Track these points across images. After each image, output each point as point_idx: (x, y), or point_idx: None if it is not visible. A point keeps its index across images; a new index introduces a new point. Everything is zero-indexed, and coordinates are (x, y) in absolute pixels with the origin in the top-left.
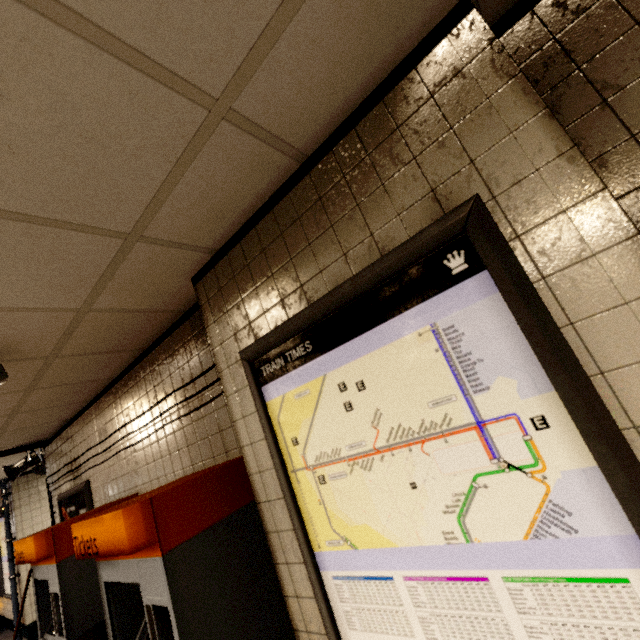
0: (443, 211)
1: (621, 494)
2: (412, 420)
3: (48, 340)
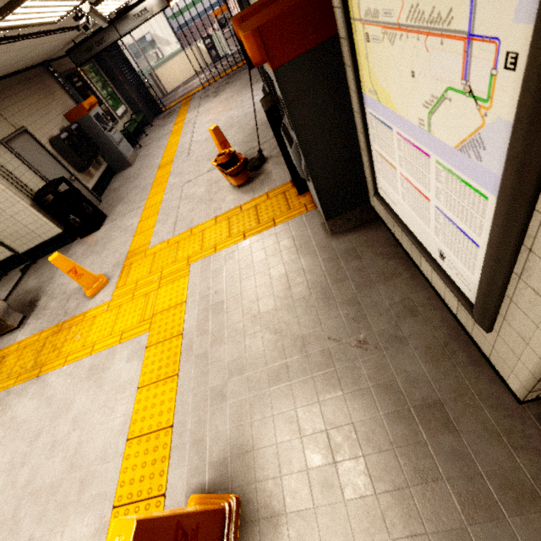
0: None
1: (510, 157)
2: (426, 3)
3: None
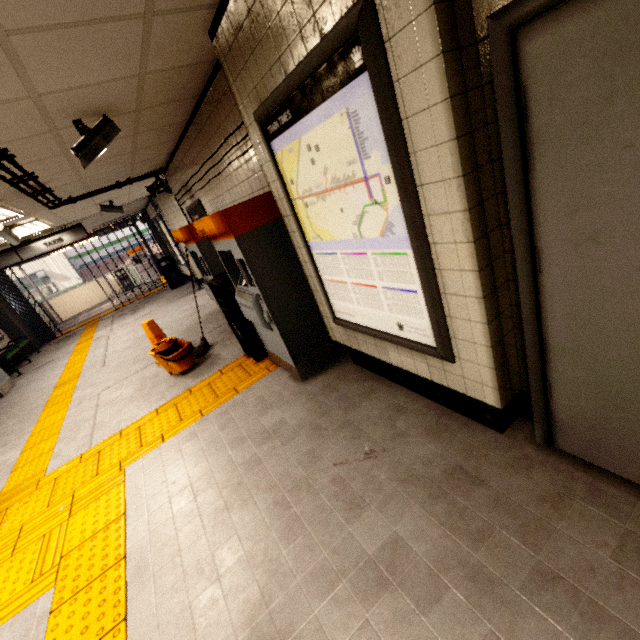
0: (353, 0)
1: (406, 218)
2: (340, 174)
3: (130, 99)
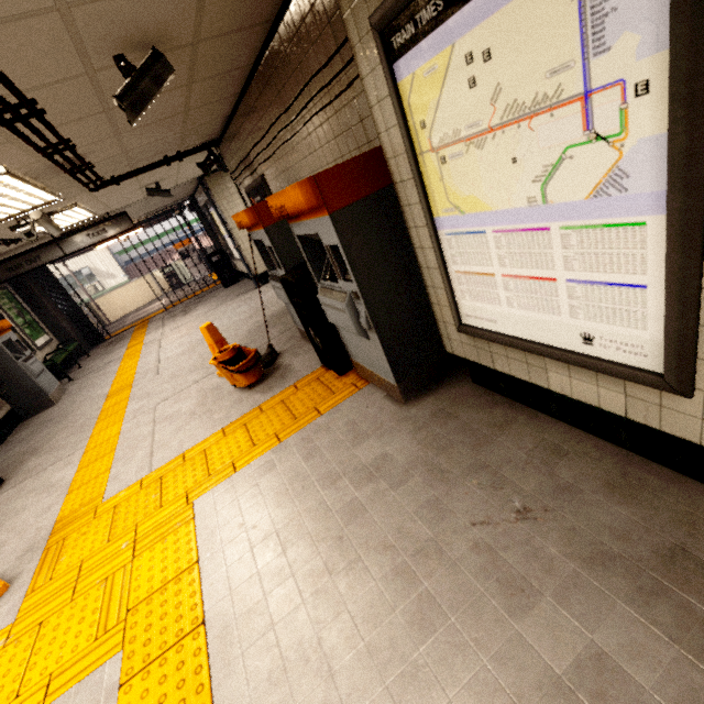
0: None
1: (672, 156)
2: (527, 94)
3: (186, 22)
